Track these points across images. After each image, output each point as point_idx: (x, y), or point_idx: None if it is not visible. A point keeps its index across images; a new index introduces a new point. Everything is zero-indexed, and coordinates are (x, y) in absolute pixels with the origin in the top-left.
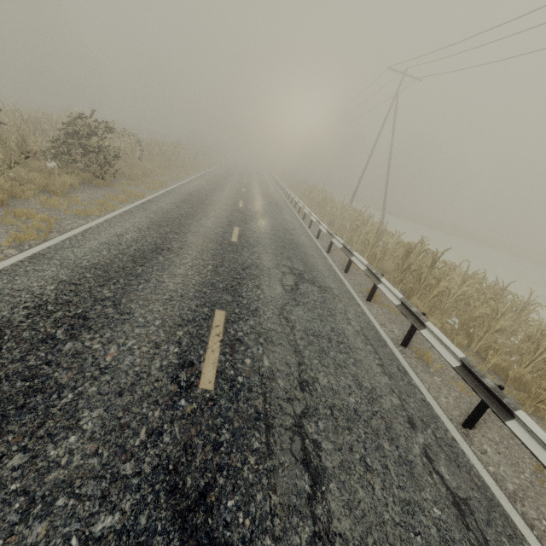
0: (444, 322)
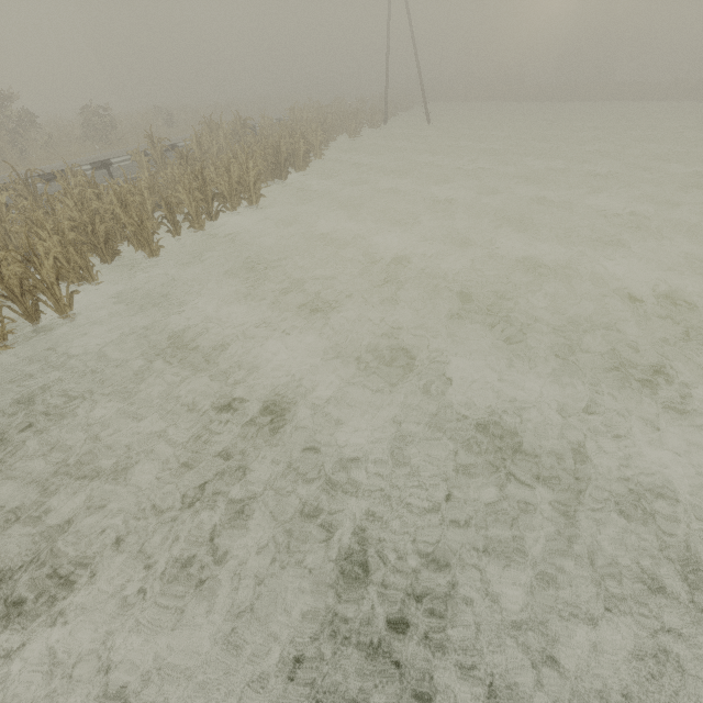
0: None
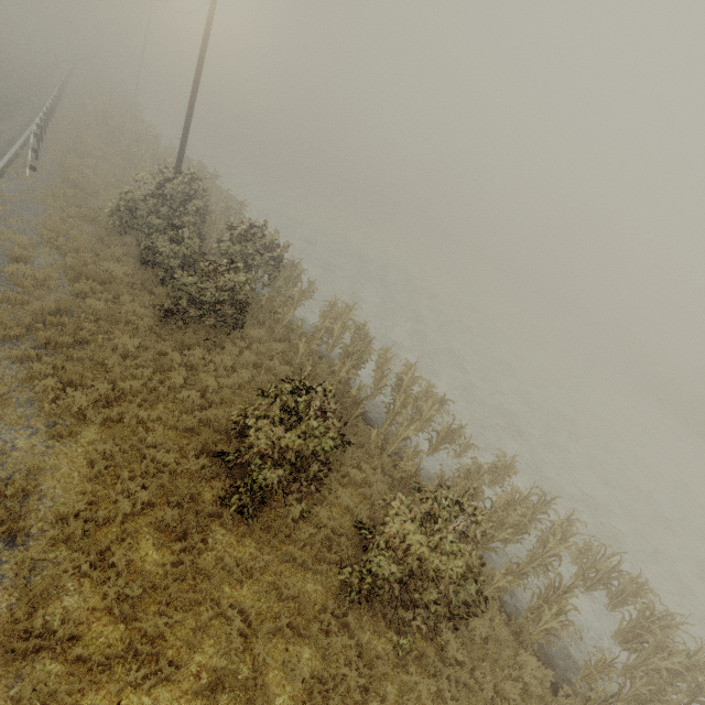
0: None
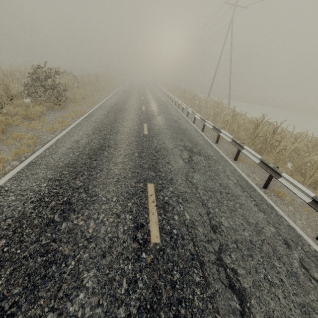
0: (286, 168)
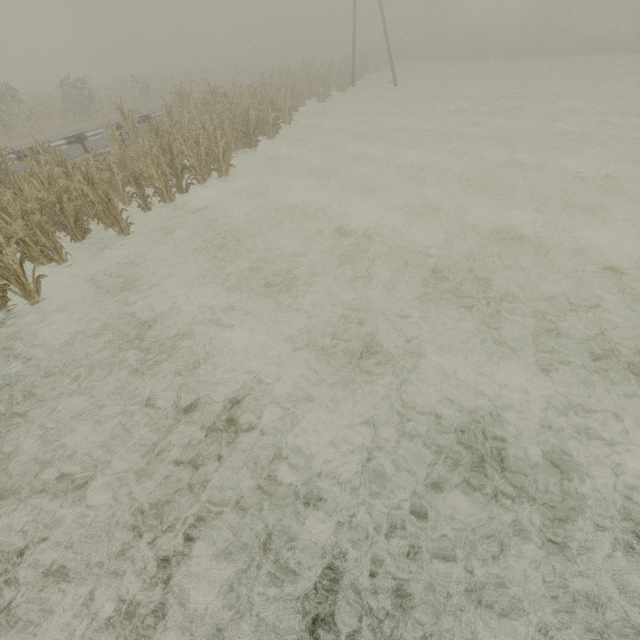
0: None
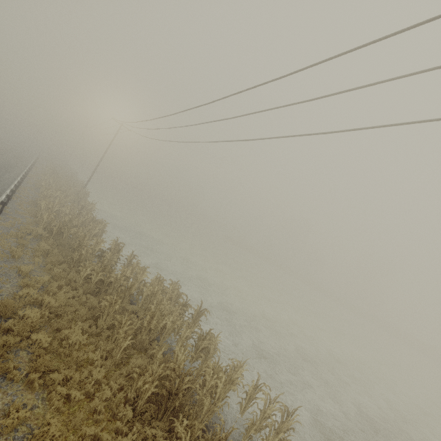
0: None
